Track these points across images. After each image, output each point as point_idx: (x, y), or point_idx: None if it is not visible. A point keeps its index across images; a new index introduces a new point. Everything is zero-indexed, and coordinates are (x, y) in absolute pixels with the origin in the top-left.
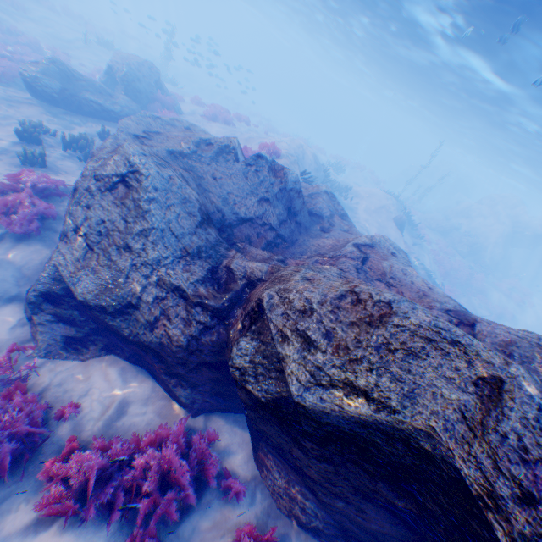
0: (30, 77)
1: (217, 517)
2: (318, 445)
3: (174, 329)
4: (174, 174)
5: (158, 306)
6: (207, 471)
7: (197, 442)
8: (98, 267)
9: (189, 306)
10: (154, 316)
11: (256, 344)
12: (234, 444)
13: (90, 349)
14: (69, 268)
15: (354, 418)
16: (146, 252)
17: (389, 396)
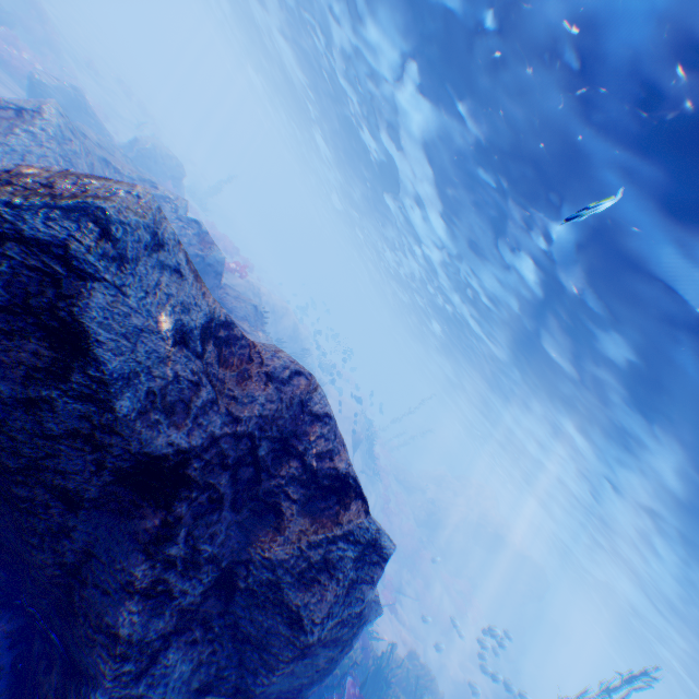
0: (39, 80)
1: None
2: None
3: None
4: (82, 148)
5: None
6: None
7: None
8: None
9: None
10: None
11: None
12: None
13: None
14: None
15: None
16: None
17: None
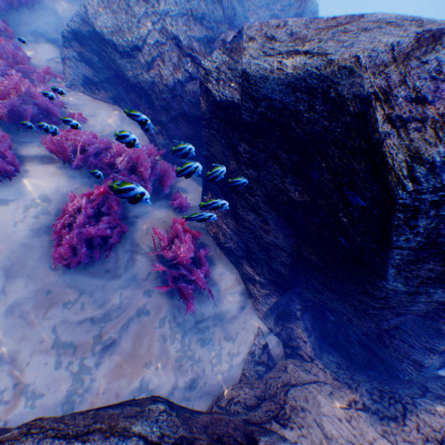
0: None
1: (162, 212)
2: (250, 146)
3: (165, 71)
4: None
5: (157, 50)
6: (164, 182)
7: (162, 164)
8: (117, 10)
9: (182, 57)
10: (152, 58)
11: (226, 59)
12: (188, 188)
13: (101, 94)
14: (94, 9)
15: (288, 79)
16: (159, 5)
17: (327, 51)
